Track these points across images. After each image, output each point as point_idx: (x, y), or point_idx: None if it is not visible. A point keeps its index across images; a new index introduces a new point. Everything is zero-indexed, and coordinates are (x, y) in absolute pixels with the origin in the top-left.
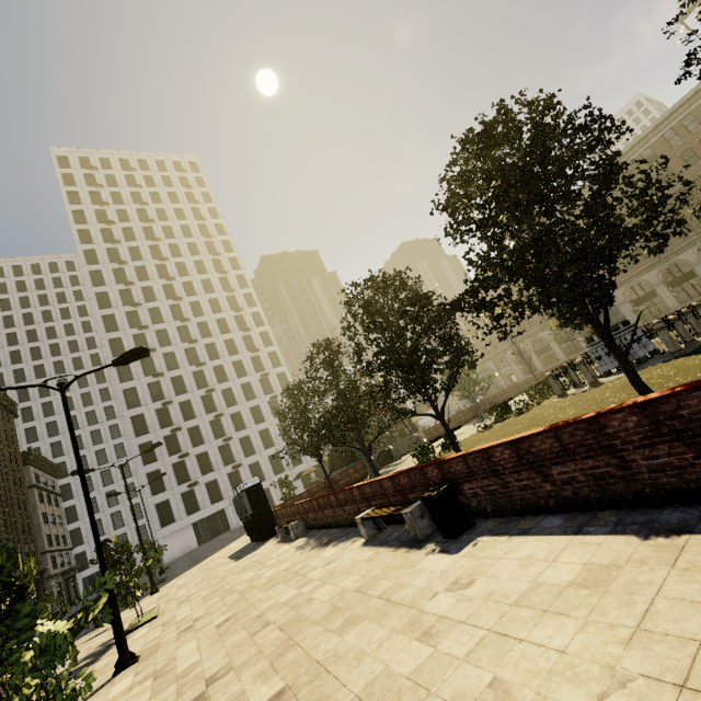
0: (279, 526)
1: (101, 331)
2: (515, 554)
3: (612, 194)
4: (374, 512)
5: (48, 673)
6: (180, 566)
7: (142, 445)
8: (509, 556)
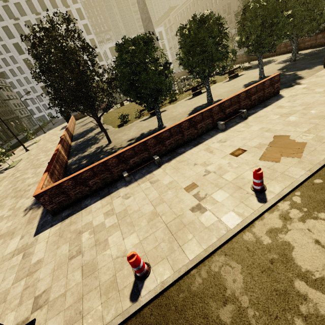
0: None
1: None
2: None
3: None
4: None
5: (3, 155)
6: (58, 124)
7: (33, 74)
8: None
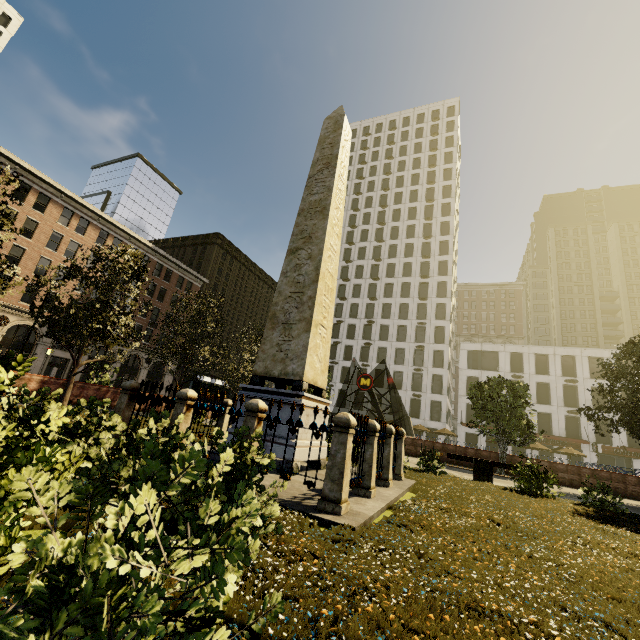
0: None
1: None
2: None
3: None
4: None
5: None
6: None
7: None
8: None
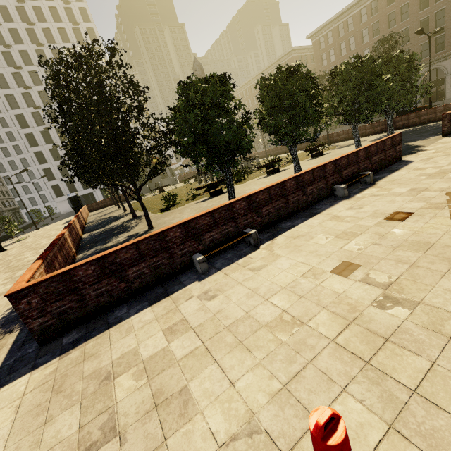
0: None
1: None
2: None
3: None
4: None
5: None
6: (59, 218)
7: (36, 152)
8: None
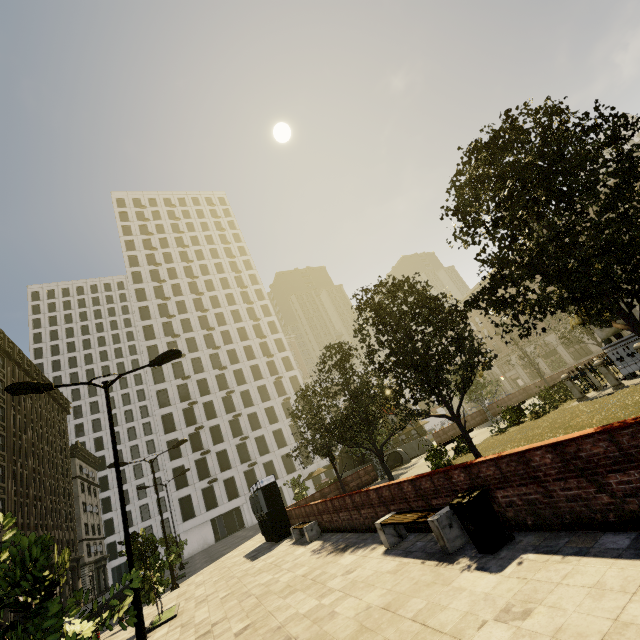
0: (294, 527)
1: (141, 339)
2: (577, 580)
3: (636, 186)
4: (394, 517)
5: None
6: (198, 562)
7: (170, 441)
8: (570, 582)
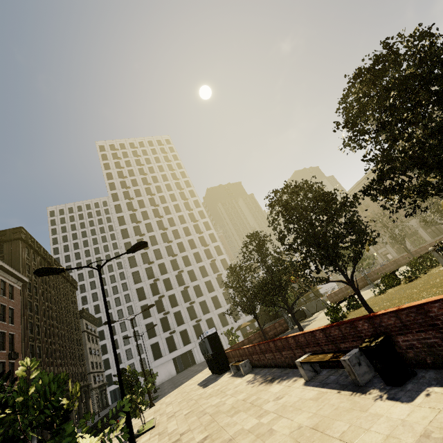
0: (232, 364)
1: (120, 238)
2: None
3: None
4: (310, 357)
5: None
6: (166, 388)
7: (143, 306)
8: None
